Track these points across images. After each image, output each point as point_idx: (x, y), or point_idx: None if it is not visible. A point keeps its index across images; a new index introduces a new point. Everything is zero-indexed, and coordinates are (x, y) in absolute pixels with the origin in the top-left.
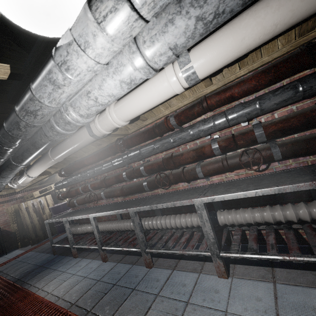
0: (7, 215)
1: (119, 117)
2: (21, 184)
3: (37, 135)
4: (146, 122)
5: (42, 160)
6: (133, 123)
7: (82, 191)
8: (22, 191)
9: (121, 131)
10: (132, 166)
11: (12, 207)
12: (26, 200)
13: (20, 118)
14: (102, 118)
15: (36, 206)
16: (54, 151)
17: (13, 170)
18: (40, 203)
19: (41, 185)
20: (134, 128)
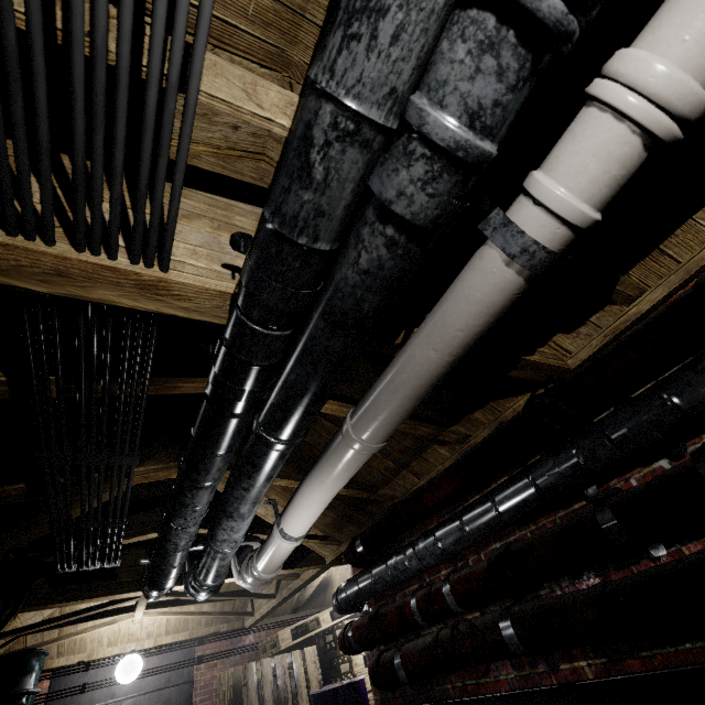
0: (217, 701)
1: (677, 57)
2: (261, 573)
3: (346, 250)
4: (641, 304)
5: (326, 455)
6: (583, 324)
7: (420, 616)
8: (256, 627)
9: (544, 357)
10: (618, 487)
11: (230, 674)
12: (262, 657)
13: (320, 91)
14: (572, 138)
15: (280, 681)
16: (362, 406)
17: (255, 471)
18: (289, 671)
19: (295, 616)
20: (586, 345)
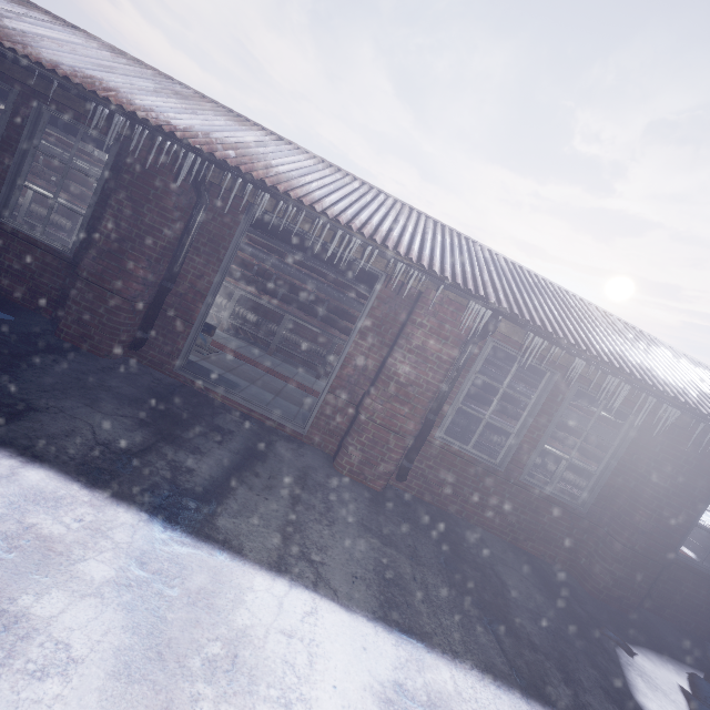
0: None
1: None
2: None
3: None
4: None
5: None
6: None
7: None
8: None
9: None
10: None
11: None
12: None
13: None
14: None
15: None
16: None
17: None
18: None
19: None
20: None
